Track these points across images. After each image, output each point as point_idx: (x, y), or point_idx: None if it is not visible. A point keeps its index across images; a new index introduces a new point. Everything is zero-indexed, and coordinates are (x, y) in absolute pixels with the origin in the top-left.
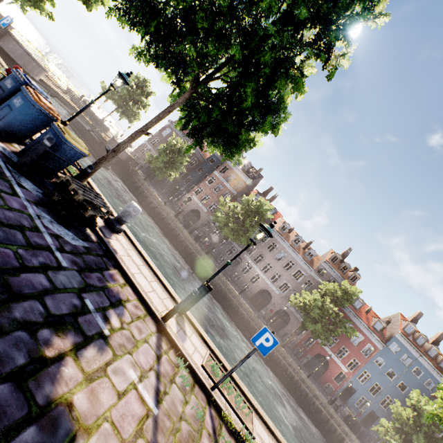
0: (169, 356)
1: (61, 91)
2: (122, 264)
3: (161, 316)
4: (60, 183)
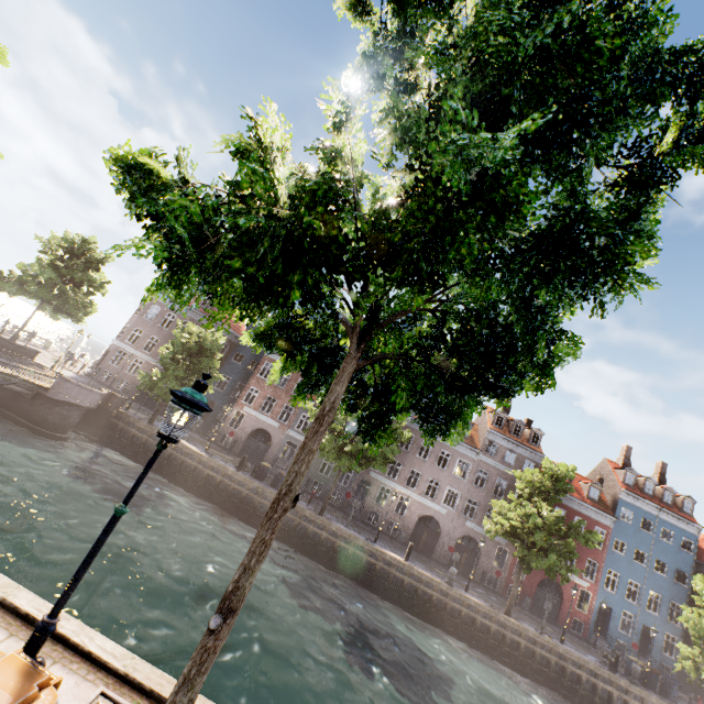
0: None
1: None
2: None
3: None
4: None
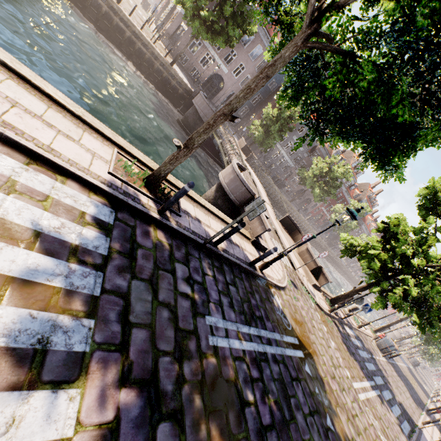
0: None
1: None
2: None
3: None
4: None
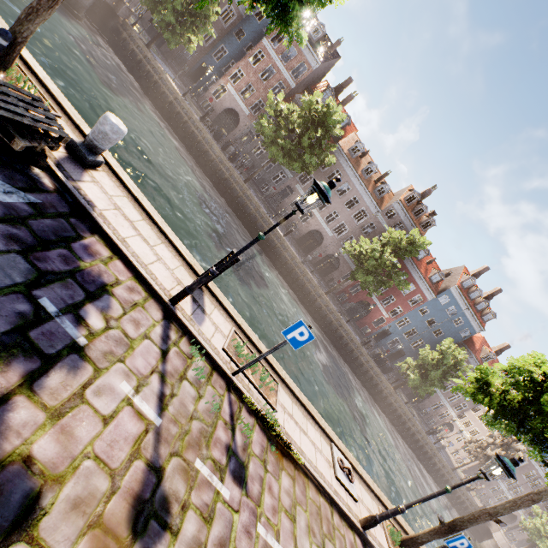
0: (179, 348)
1: None
2: (103, 227)
3: (169, 297)
4: None
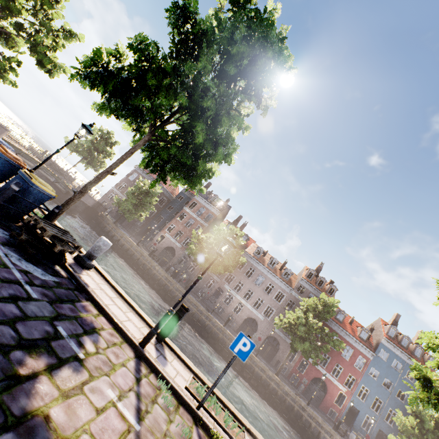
0: (149, 379)
1: (24, 148)
2: (94, 296)
3: (139, 343)
4: (28, 223)
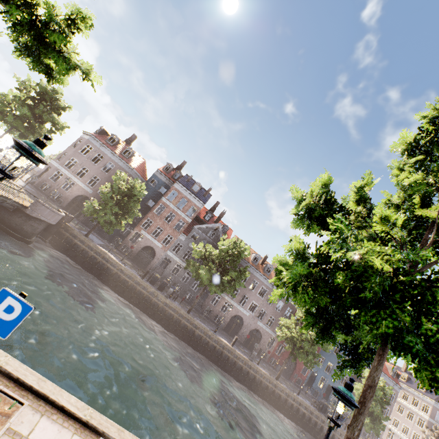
0: None
1: None
2: None
3: None
4: None
